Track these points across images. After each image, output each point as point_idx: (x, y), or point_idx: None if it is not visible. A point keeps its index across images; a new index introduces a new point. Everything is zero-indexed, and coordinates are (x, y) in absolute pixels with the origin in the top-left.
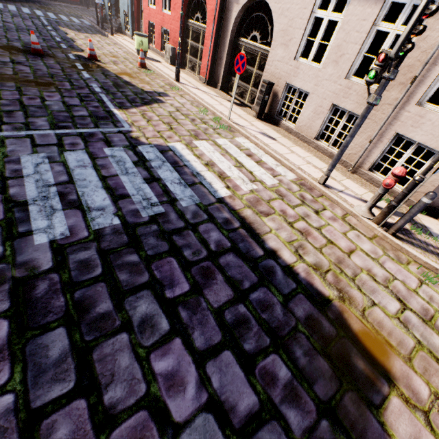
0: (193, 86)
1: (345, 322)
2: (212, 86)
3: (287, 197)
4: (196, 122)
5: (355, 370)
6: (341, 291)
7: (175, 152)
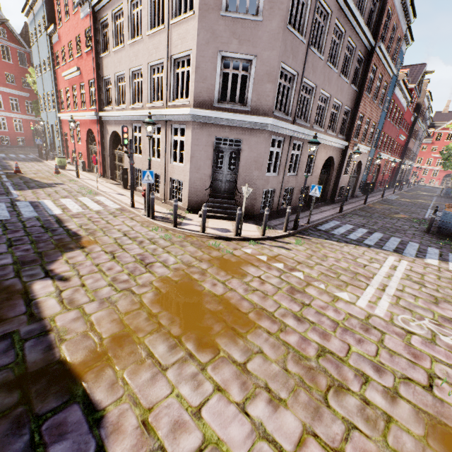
0: (89, 179)
1: (80, 239)
2: (107, 178)
3: (102, 213)
4: (72, 193)
5: (67, 247)
6: (92, 233)
7: (41, 203)
